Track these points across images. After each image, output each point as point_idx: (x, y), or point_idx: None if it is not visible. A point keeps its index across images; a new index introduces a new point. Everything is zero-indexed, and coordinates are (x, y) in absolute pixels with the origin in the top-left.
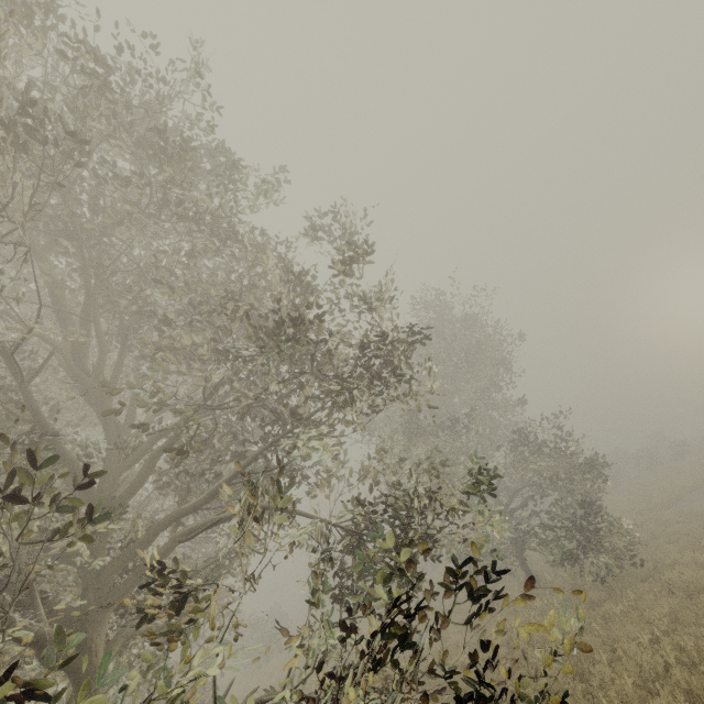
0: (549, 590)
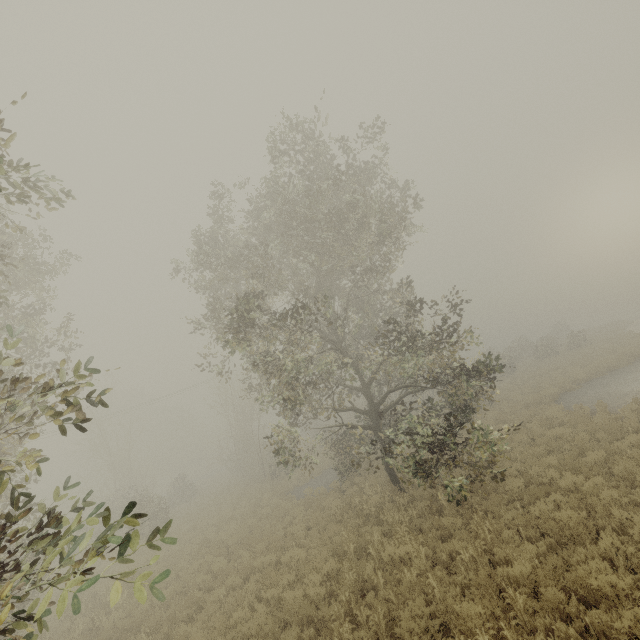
0: (407, 499)
